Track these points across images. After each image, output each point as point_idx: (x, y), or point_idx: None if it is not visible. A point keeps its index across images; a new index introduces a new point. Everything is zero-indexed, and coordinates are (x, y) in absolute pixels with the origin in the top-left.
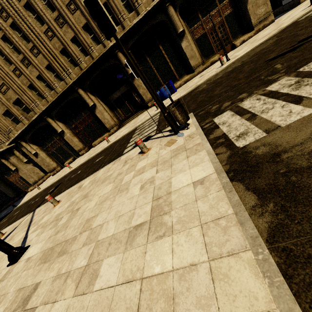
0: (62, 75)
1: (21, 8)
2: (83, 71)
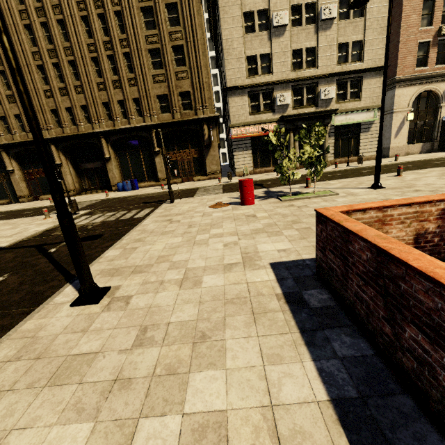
0: (42, 127)
1: (33, 65)
2: (63, 135)
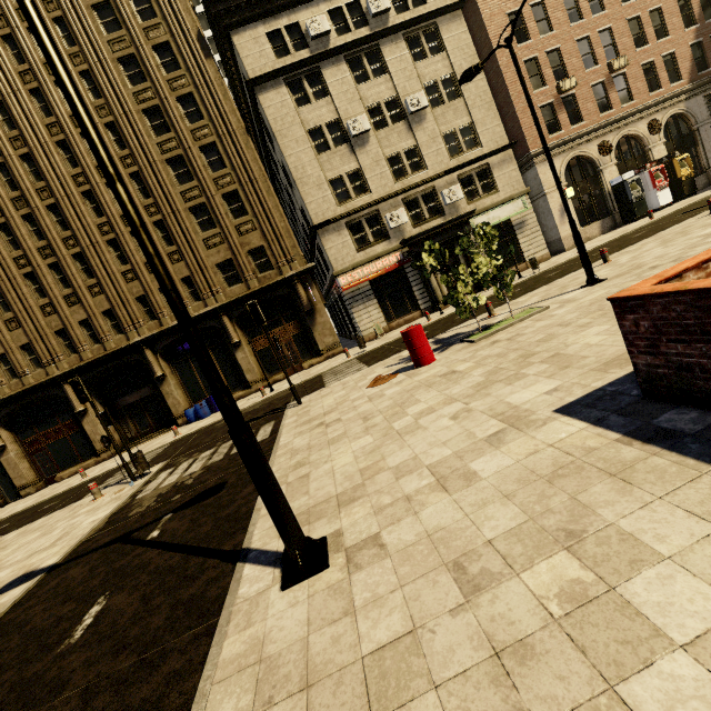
0: (45, 361)
1: (18, 275)
2: (82, 362)
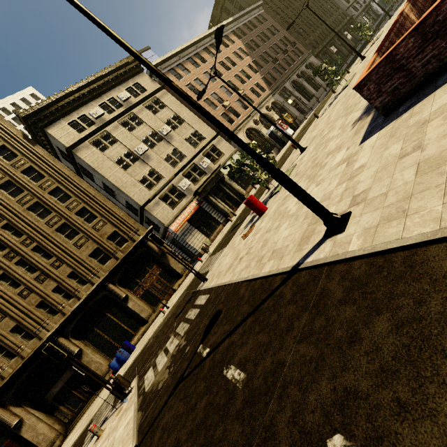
0: None
1: None
2: (5, 380)
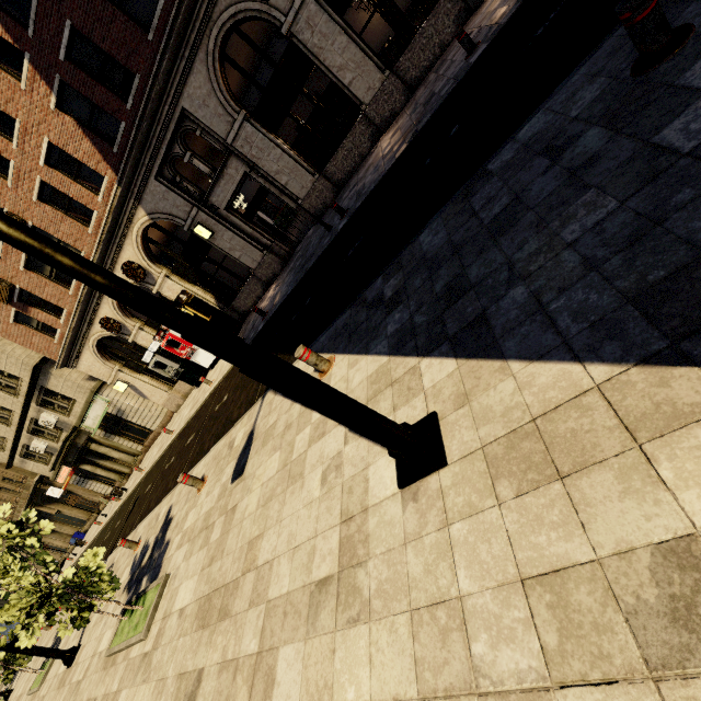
0: None
1: None
2: None
